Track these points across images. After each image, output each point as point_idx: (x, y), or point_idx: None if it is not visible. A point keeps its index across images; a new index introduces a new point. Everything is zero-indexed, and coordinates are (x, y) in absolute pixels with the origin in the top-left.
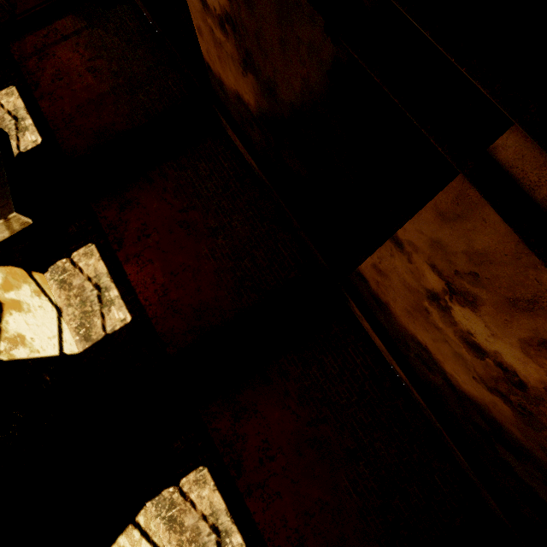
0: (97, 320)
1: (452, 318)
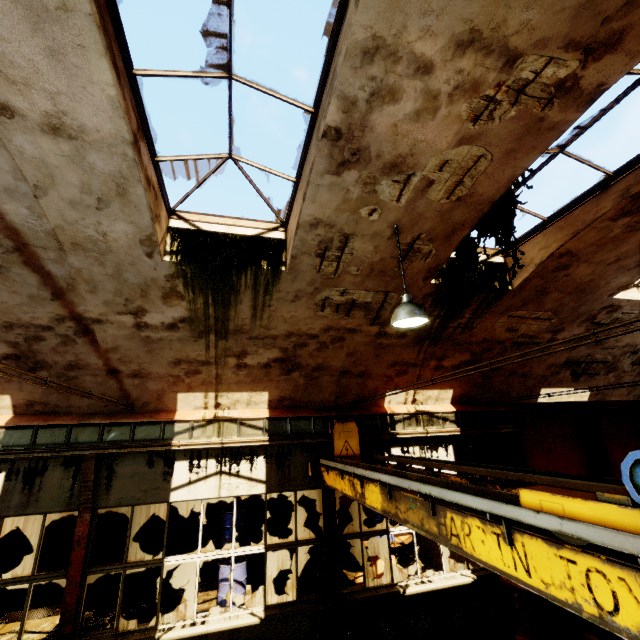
0: None
1: None
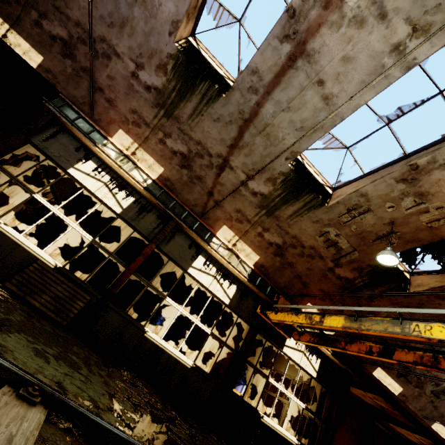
0: None
1: (418, 439)
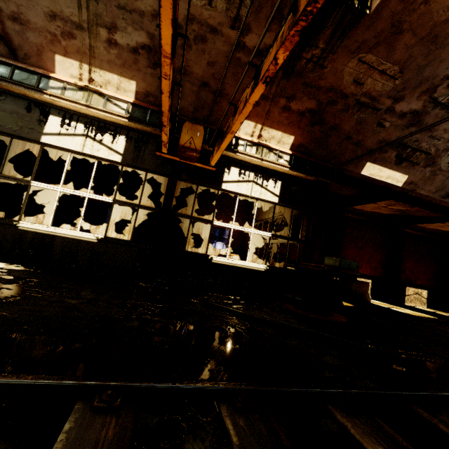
0: None
1: None
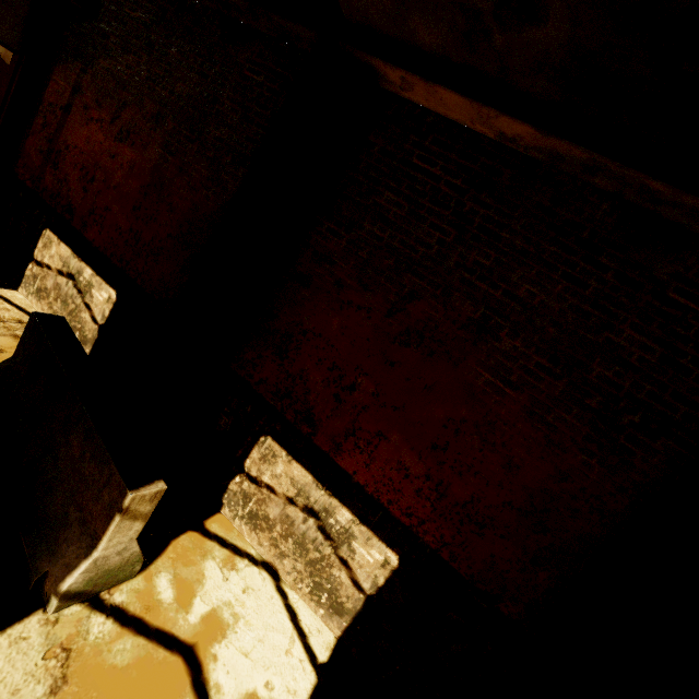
0: (338, 574)
1: None
